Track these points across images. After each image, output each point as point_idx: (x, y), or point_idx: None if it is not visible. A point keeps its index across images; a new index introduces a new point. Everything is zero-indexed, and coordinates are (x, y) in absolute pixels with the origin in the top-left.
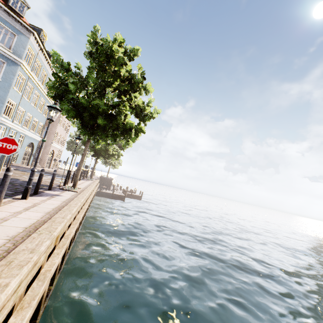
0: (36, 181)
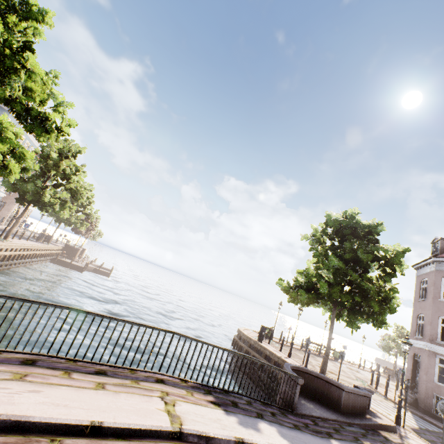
0: None
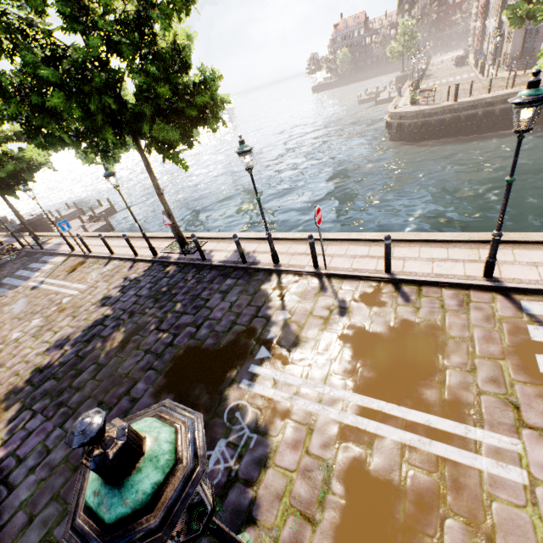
0: (115, 283)
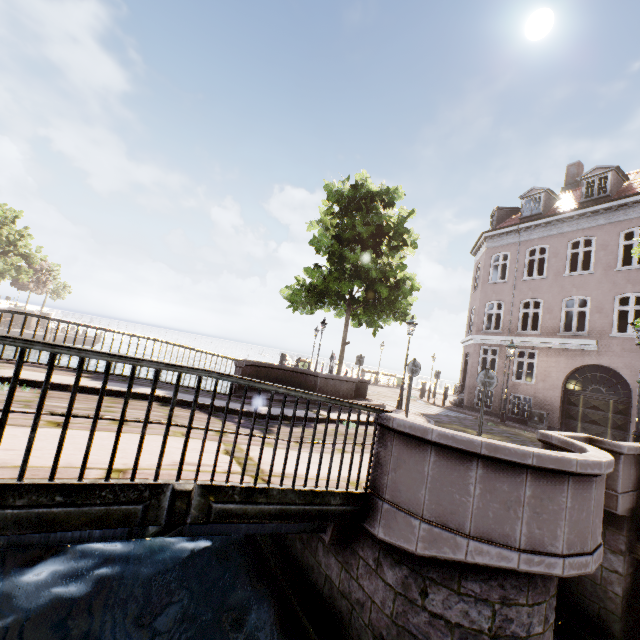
0: None
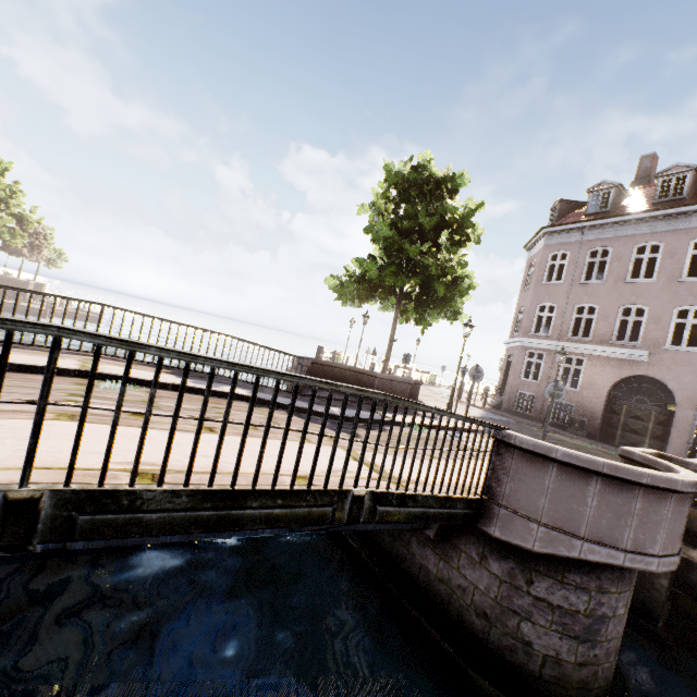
0: None
